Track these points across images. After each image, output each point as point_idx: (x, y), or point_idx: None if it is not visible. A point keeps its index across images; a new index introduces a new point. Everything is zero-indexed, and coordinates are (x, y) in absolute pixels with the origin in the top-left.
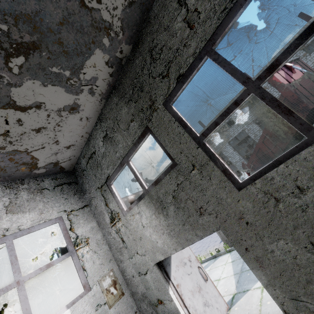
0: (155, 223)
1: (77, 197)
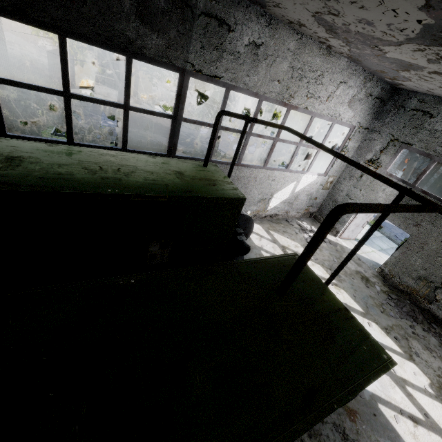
0: (391, 199)
1: (372, 118)
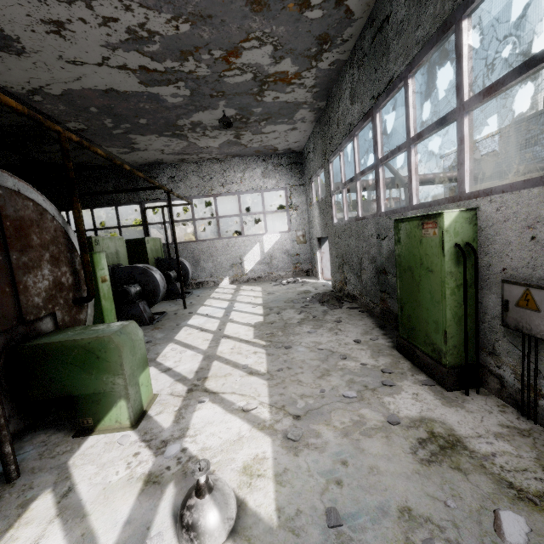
0: (318, 219)
1: (299, 177)
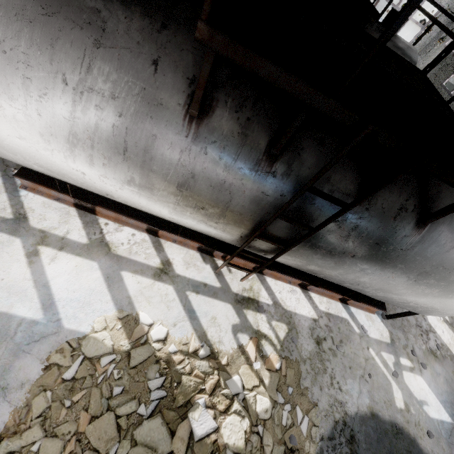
0: None
1: None
